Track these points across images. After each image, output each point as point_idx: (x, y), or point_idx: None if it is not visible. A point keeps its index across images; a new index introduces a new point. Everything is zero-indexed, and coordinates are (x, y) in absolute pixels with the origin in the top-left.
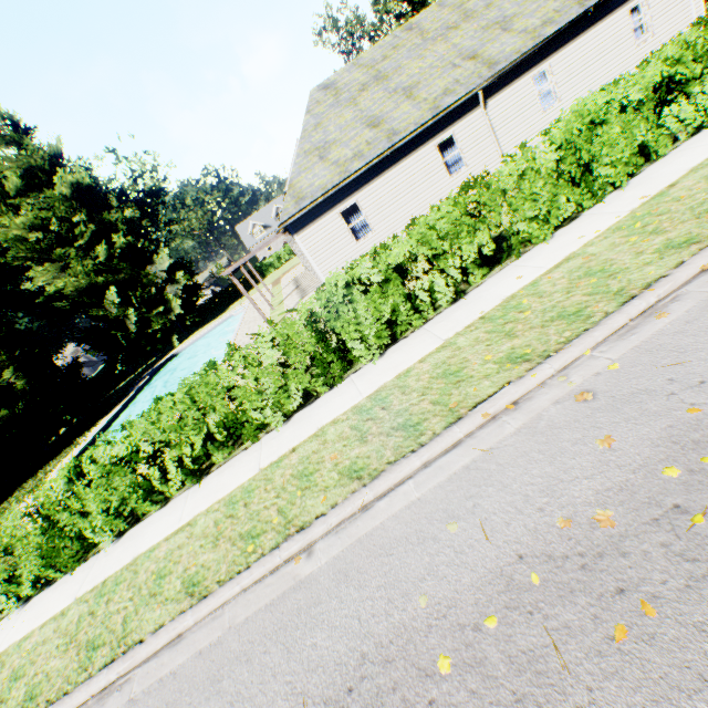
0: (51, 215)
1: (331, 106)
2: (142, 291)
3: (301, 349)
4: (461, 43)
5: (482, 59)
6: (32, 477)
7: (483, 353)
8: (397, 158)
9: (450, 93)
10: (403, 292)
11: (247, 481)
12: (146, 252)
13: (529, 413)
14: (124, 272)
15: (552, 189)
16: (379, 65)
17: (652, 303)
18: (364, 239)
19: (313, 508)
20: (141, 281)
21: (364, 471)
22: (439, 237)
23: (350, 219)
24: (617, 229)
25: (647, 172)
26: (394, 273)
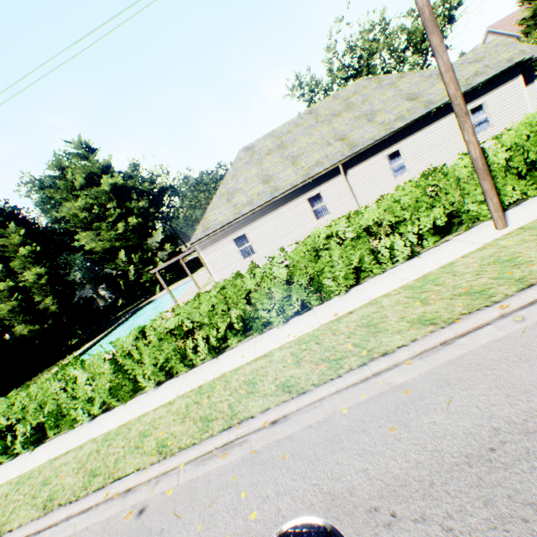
0: (96, 202)
1: (246, 163)
2: (141, 254)
3: (103, 374)
4: (339, 127)
5: (348, 141)
6: (34, 377)
7: (166, 426)
8: (277, 206)
9: (320, 164)
10: (173, 347)
11: (38, 466)
12: (149, 228)
13: (122, 505)
14: (133, 240)
15: (284, 291)
16: (284, 137)
17: (233, 439)
18: (249, 258)
19: (17, 519)
20: (143, 246)
21: (51, 503)
22: (201, 314)
23: (241, 243)
24: (299, 341)
25: (365, 284)
26: (167, 335)
